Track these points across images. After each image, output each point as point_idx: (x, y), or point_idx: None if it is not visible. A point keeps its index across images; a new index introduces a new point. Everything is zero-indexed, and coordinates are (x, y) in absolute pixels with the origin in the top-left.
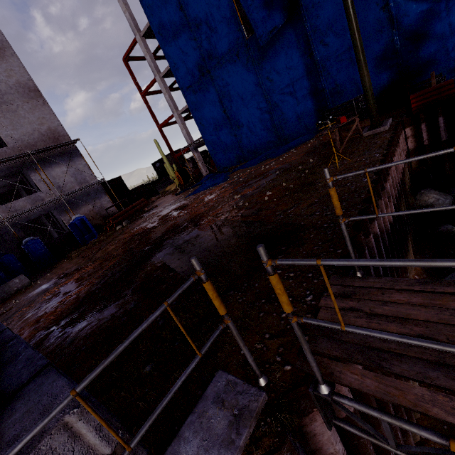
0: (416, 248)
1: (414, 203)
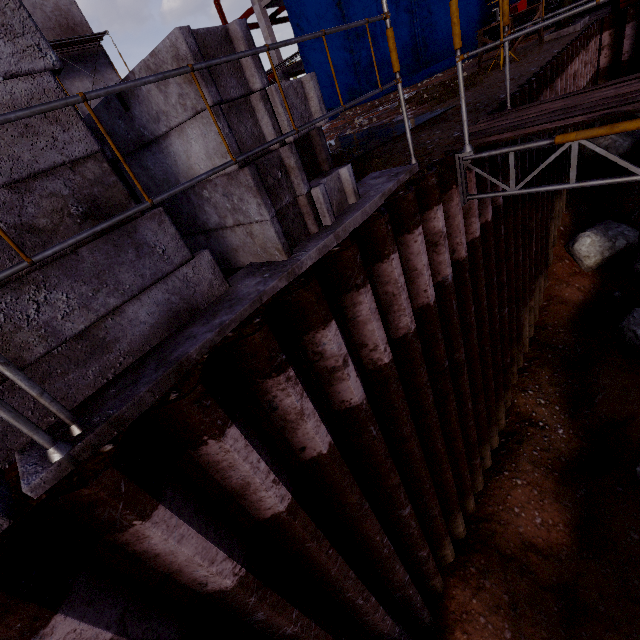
0: (571, 200)
1: (585, 150)
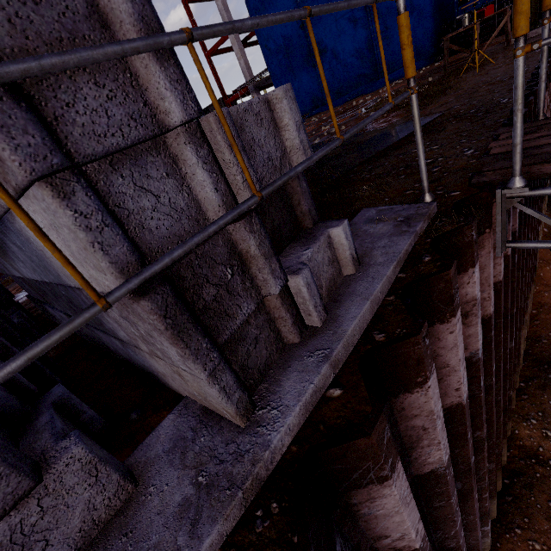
0: (550, 199)
1: None
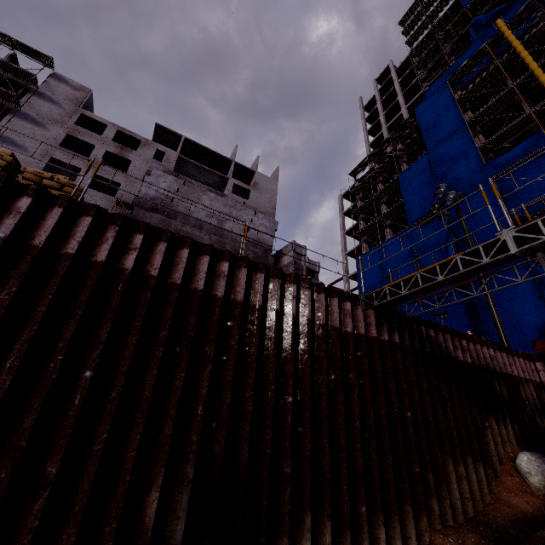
0: (527, 447)
1: None
